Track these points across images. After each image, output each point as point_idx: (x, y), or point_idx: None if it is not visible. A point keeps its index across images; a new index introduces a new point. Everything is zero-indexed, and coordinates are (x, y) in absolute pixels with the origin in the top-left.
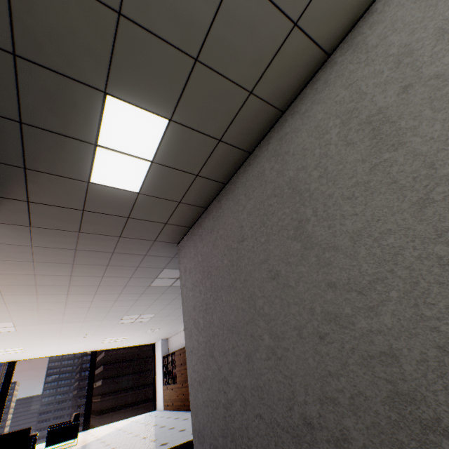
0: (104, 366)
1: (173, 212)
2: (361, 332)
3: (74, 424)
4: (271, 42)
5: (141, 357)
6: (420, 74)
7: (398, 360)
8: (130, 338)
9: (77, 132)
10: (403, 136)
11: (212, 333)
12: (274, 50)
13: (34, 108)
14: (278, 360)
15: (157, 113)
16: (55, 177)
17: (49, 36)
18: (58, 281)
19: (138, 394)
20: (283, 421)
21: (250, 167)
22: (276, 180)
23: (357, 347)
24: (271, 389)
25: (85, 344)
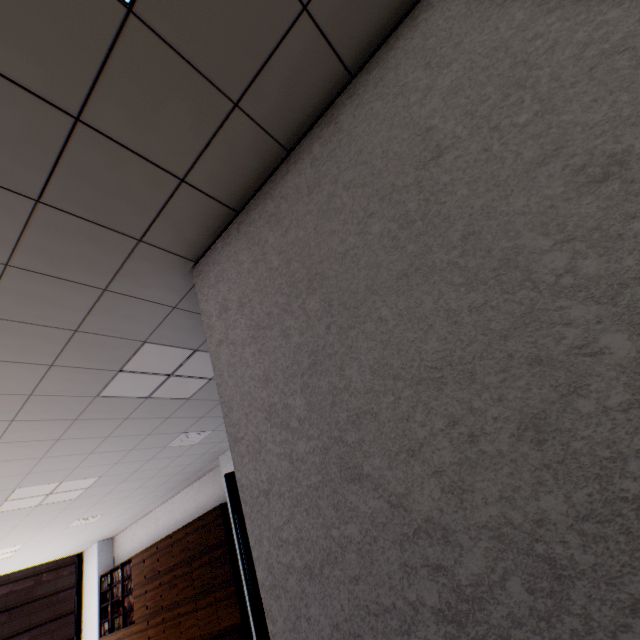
0: None
1: (211, 139)
2: None
3: None
4: None
5: (40, 596)
6: None
7: None
8: (23, 549)
9: None
10: None
11: (350, 415)
12: None
13: None
14: None
15: None
16: None
17: None
18: None
19: None
20: None
21: (435, 9)
22: None
23: None
24: None
25: None
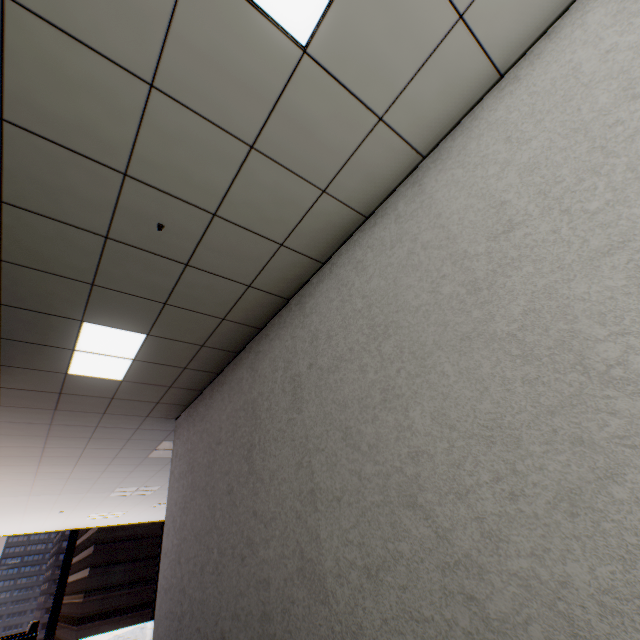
0: (95, 547)
1: (165, 393)
2: (260, 559)
3: (28, 638)
4: (232, 294)
5: (154, 534)
6: (317, 359)
7: (270, 587)
8: (127, 514)
9: (55, 342)
10: (303, 404)
11: (184, 537)
12: (236, 298)
13: (14, 330)
14: (218, 576)
15: (134, 331)
16: (31, 370)
17: (32, 295)
18: (28, 452)
19: (144, 593)
20: (211, 635)
21: (237, 367)
22: (247, 394)
23: (256, 572)
24: (210, 603)
25: (61, 520)
